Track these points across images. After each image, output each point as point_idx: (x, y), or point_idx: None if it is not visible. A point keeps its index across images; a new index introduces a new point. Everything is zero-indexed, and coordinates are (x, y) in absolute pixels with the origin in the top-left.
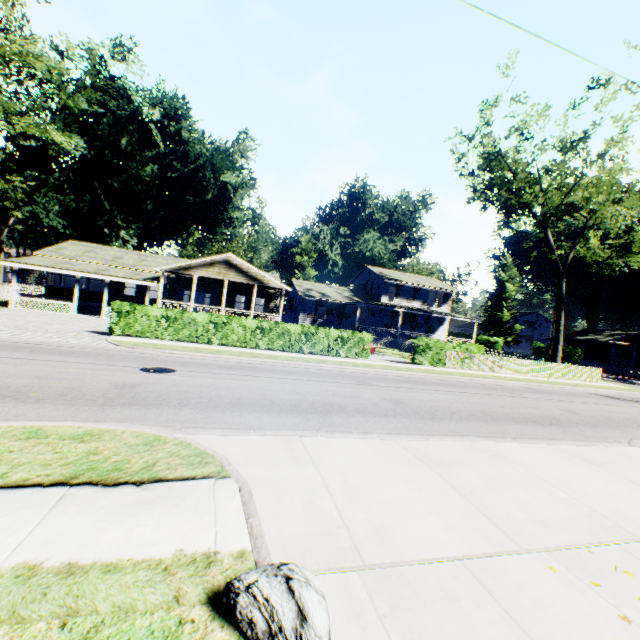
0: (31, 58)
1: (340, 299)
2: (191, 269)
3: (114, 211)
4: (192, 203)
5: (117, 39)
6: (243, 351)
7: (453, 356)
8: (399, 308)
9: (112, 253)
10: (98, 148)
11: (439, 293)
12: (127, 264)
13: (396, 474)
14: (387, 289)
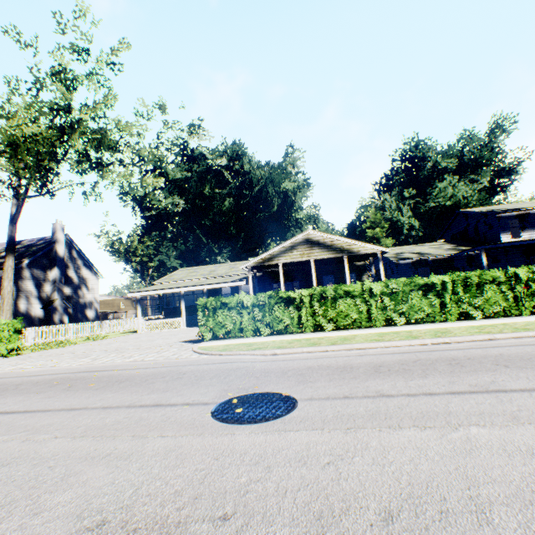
0: (120, 123)
1: (443, 252)
2: (274, 258)
3: (210, 244)
4: (263, 219)
5: (190, 124)
6: (377, 332)
7: None
8: None
9: (208, 269)
10: (191, 200)
11: None
12: (220, 273)
13: None
14: (504, 224)
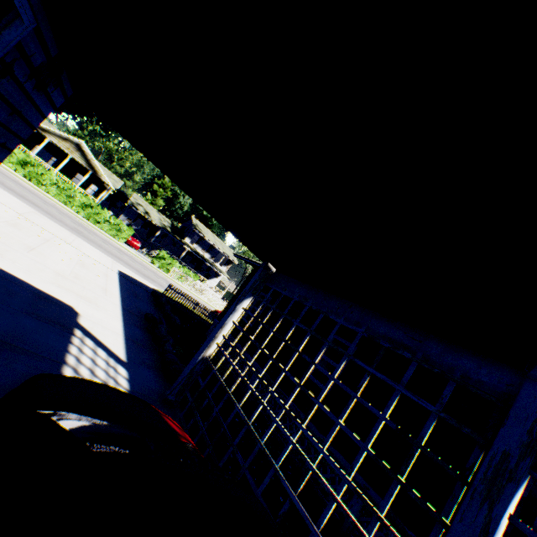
0: None
1: (157, 222)
2: (48, 133)
3: None
4: None
5: None
6: (34, 186)
7: (177, 272)
8: (187, 246)
9: None
10: None
11: (226, 258)
12: None
13: (12, 200)
14: (193, 235)
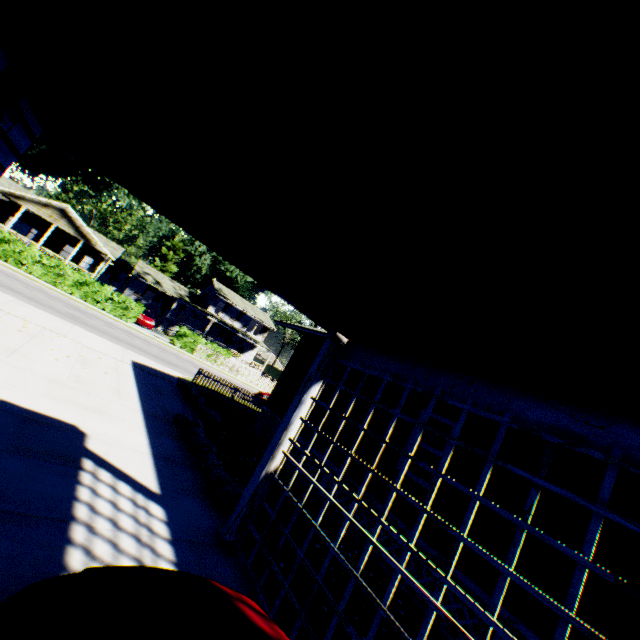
0: None
1: (171, 292)
2: (23, 200)
3: None
4: None
5: None
6: (12, 267)
7: (204, 350)
8: (212, 317)
9: None
10: None
11: (261, 324)
12: None
13: None
14: (218, 303)
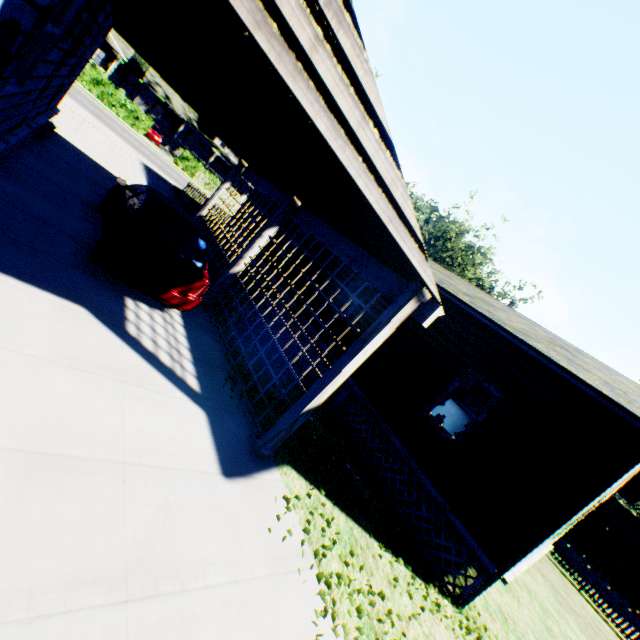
0: None
1: (180, 113)
2: None
3: None
4: None
5: None
6: None
7: (203, 178)
8: (217, 150)
9: None
10: None
11: None
12: None
13: None
14: None
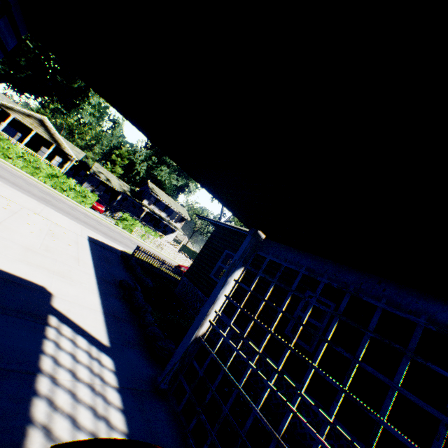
0: None
1: (117, 187)
2: (12, 110)
3: None
4: (61, 82)
5: None
6: (1, 159)
7: (139, 231)
8: (146, 208)
9: None
10: None
11: (180, 216)
12: None
13: None
14: (150, 198)
